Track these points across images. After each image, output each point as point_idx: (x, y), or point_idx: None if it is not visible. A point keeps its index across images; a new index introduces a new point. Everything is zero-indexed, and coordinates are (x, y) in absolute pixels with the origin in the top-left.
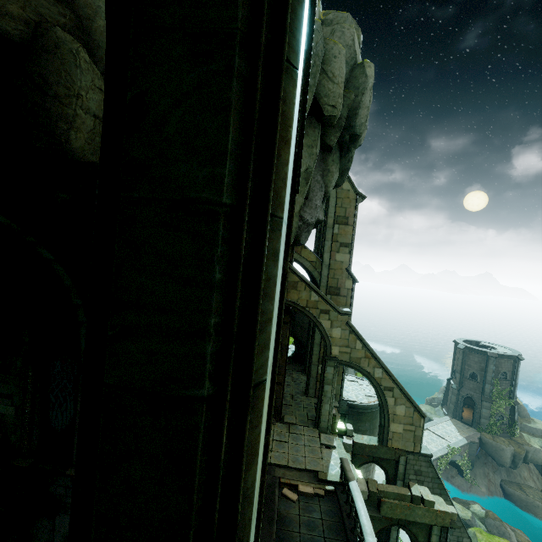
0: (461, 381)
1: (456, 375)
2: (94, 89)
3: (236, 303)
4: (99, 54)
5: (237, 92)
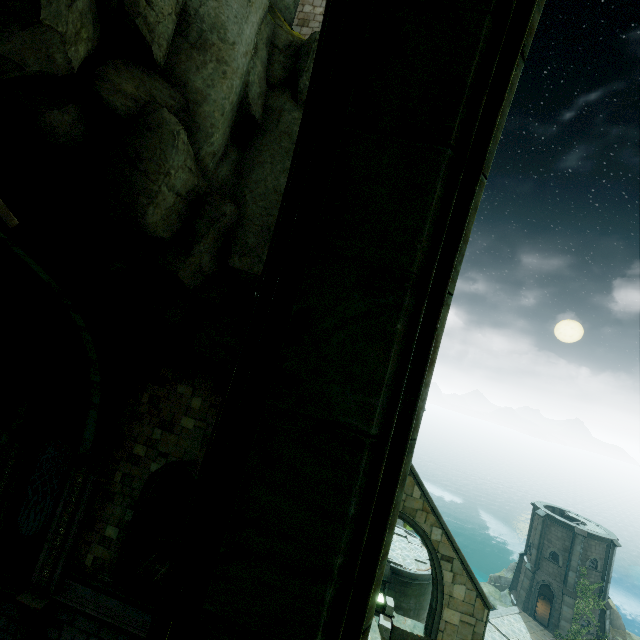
0: (537, 560)
1: (532, 551)
2: (184, 168)
3: (363, 541)
4: (197, 136)
5: (401, 327)
